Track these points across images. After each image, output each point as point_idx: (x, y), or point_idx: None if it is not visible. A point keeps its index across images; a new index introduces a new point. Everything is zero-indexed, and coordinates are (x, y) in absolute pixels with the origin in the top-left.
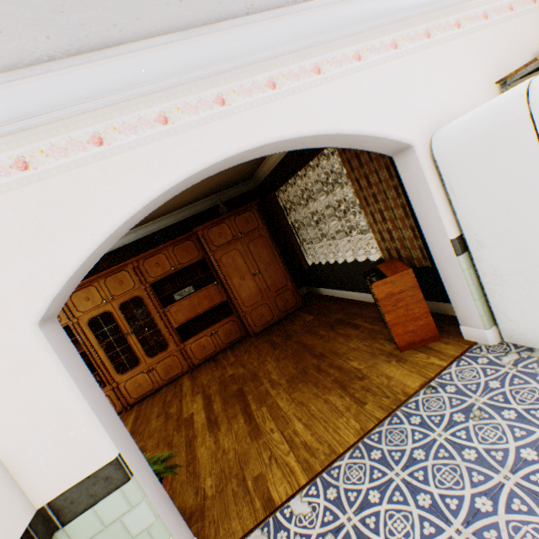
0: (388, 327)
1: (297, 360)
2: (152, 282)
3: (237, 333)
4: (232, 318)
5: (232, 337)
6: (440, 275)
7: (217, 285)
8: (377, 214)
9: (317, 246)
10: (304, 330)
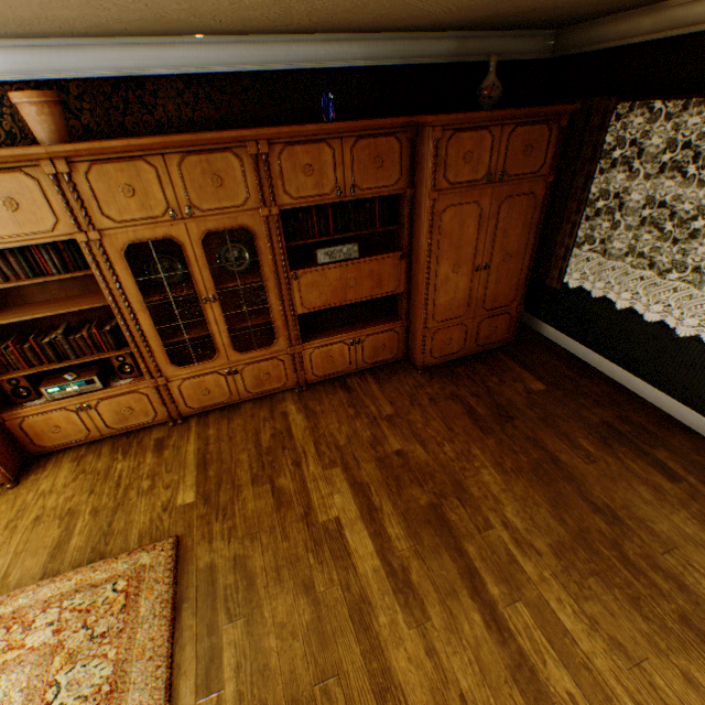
0: None
1: (554, 496)
2: (285, 207)
3: (390, 351)
4: (394, 327)
5: (381, 356)
6: None
7: (400, 261)
8: None
9: (613, 262)
10: (536, 415)
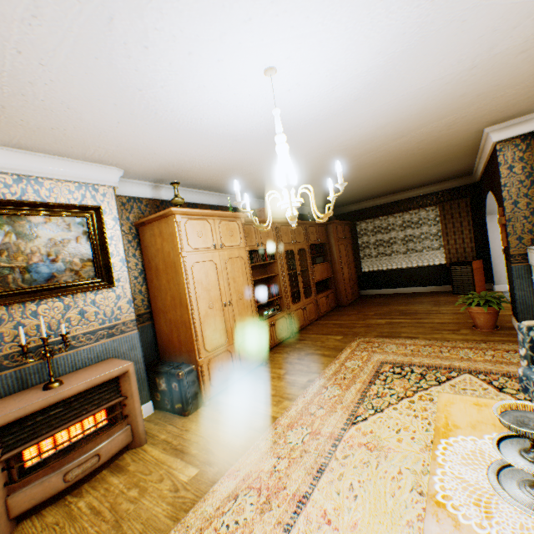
0: (467, 286)
1: (419, 304)
2: (310, 243)
3: (334, 302)
4: (332, 290)
5: (332, 304)
6: (491, 263)
7: (329, 264)
8: (451, 240)
9: (373, 260)
10: (391, 300)
